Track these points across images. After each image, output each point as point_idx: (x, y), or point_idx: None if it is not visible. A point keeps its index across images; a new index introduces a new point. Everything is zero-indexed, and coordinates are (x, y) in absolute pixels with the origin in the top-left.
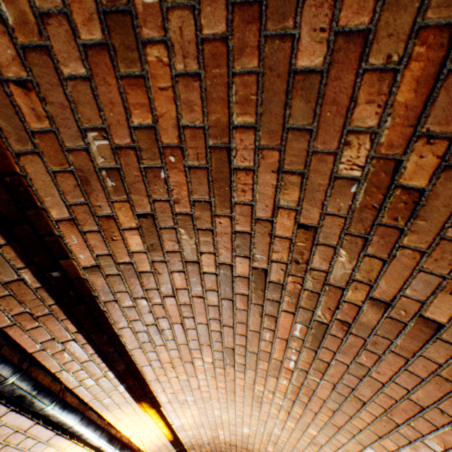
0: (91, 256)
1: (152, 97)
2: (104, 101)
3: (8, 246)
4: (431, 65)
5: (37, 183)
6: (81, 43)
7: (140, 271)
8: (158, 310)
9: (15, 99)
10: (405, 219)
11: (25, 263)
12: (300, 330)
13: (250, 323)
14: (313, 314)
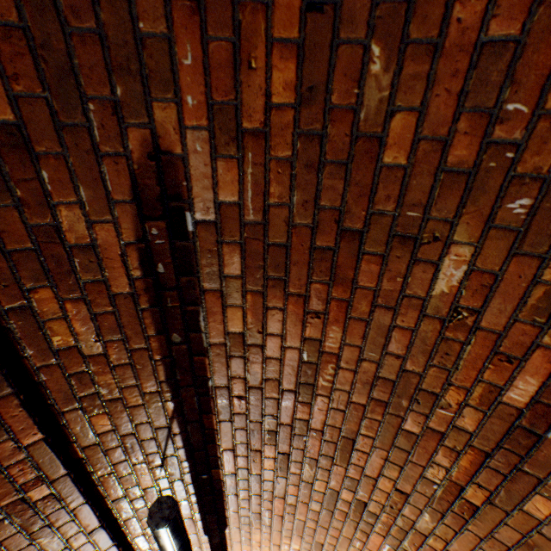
0: (234, 467)
1: (312, 410)
2: (282, 406)
3: (185, 461)
4: (477, 459)
5: (222, 432)
6: (281, 388)
7: (264, 479)
8: (266, 503)
9: (233, 401)
10: (468, 515)
11: (190, 469)
12: (388, 549)
13: (344, 530)
14: (401, 543)
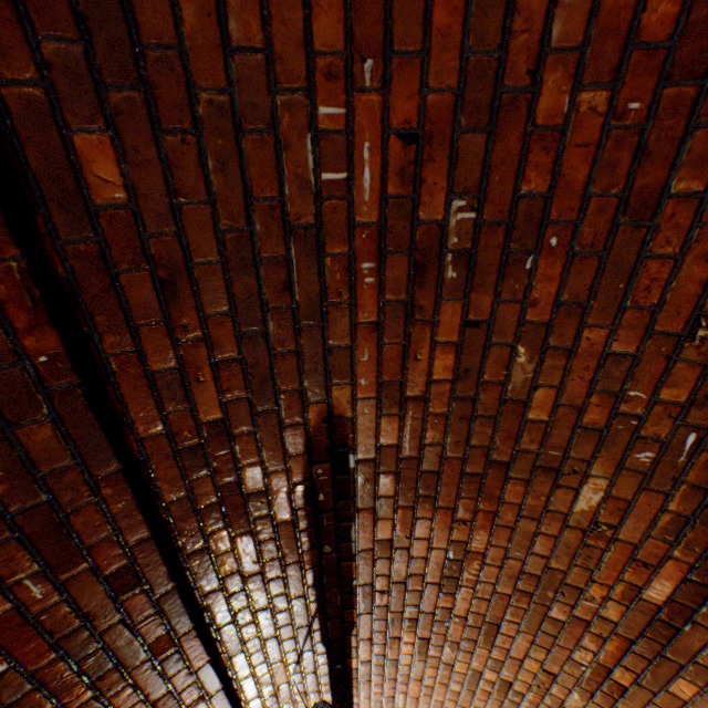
0: (369, 654)
1: (456, 599)
2: (425, 596)
3: (321, 653)
4: (622, 645)
5: (361, 623)
6: (425, 581)
7: (400, 663)
8: (401, 686)
9: (375, 595)
10: (617, 694)
11: (325, 661)
12: None
13: None
14: None
